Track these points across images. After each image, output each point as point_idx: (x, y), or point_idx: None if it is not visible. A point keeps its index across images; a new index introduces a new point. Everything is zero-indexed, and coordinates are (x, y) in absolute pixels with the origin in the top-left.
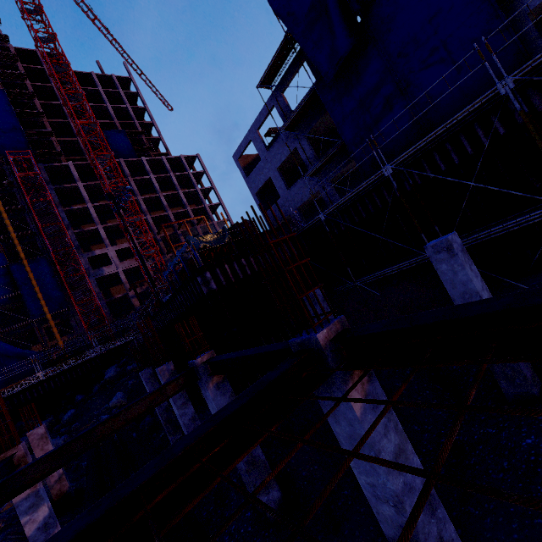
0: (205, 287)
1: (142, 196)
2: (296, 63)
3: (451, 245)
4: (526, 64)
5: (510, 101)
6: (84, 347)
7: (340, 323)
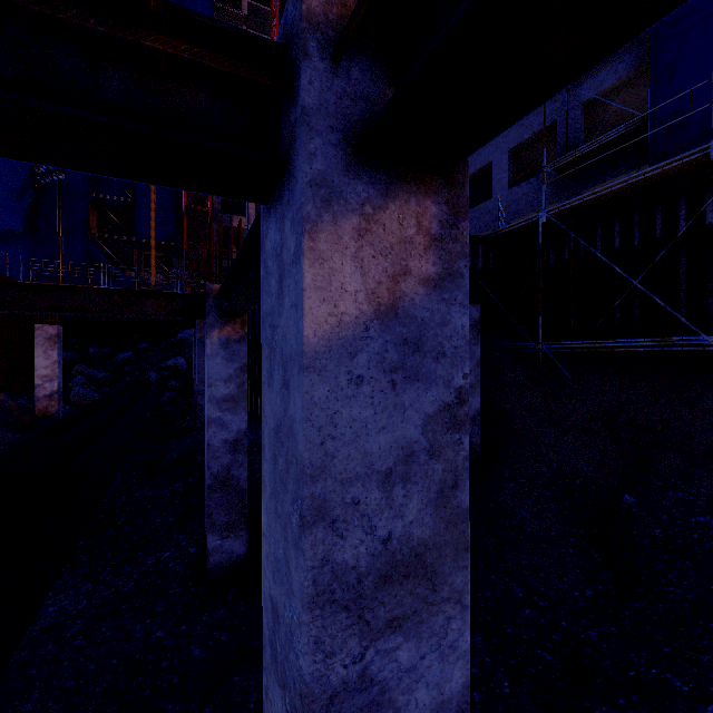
0: None
1: None
2: None
3: None
4: None
5: None
6: None
7: None
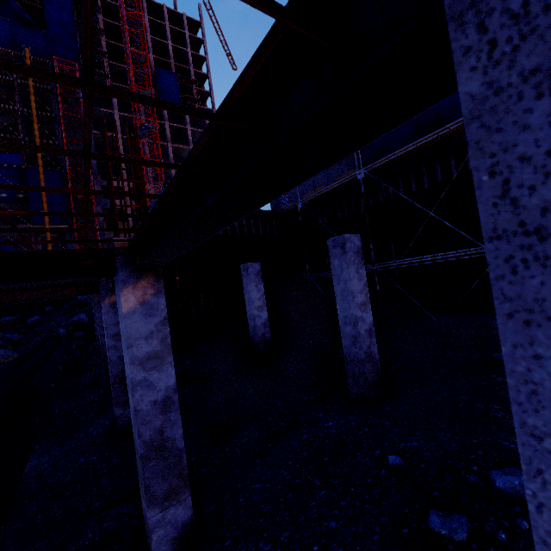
0: None
1: (174, 144)
2: None
3: (345, 242)
4: None
5: None
6: None
7: None
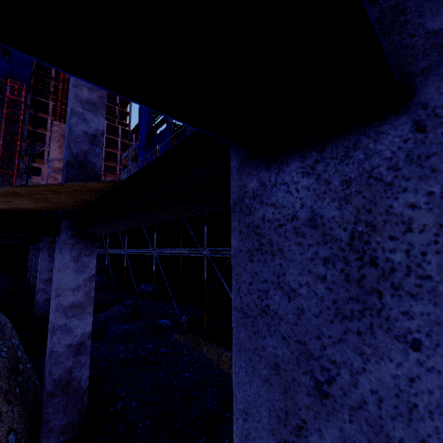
0: None
1: None
2: None
3: None
4: None
5: None
6: None
7: None
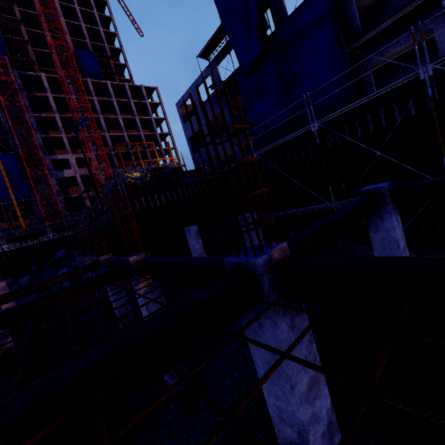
0: (125, 210)
1: (104, 114)
2: (229, 45)
3: (247, 219)
4: (324, 118)
5: (326, 132)
6: (42, 231)
7: (145, 254)
